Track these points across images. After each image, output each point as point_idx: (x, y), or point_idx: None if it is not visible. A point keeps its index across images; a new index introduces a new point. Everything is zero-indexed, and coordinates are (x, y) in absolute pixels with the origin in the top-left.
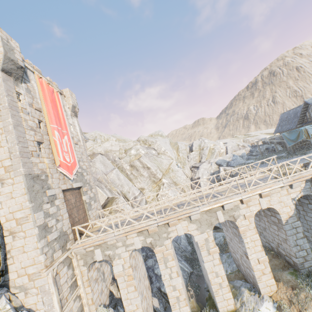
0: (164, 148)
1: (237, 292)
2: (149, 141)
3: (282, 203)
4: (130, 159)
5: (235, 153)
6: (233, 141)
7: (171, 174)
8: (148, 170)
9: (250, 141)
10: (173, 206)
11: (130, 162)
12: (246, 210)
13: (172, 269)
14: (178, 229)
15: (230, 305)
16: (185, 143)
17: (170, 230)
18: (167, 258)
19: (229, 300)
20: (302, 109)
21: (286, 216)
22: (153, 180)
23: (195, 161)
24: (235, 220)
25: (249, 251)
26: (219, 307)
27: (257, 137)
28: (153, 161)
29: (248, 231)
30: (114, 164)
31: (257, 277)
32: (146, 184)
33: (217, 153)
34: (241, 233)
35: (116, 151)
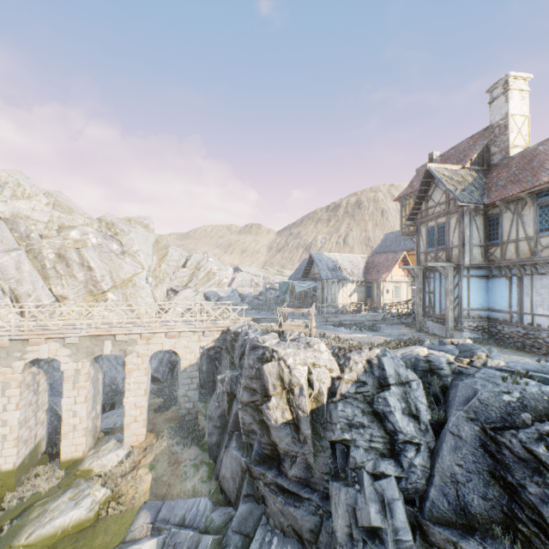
0: (137, 247)
1: (104, 443)
2: (118, 227)
3: (188, 349)
4: (63, 243)
5: (240, 290)
6: (259, 273)
7: (129, 289)
8: (88, 272)
9: (271, 281)
10: (45, 321)
11: (60, 249)
12: (145, 347)
13: (12, 399)
14: (41, 351)
15: (78, 452)
16: (182, 252)
17: (30, 349)
18: (11, 384)
19: (79, 446)
20: (308, 262)
21: (187, 363)
22: (92, 289)
23: (181, 283)
24: (126, 356)
25: (129, 393)
26: (63, 453)
27: (284, 278)
28: (107, 260)
29: (136, 371)
30: (23, 241)
31: (126, 424)
32: (76, 292)
33: (217, 281)
34: (126, 372)
35: (40, 223)
